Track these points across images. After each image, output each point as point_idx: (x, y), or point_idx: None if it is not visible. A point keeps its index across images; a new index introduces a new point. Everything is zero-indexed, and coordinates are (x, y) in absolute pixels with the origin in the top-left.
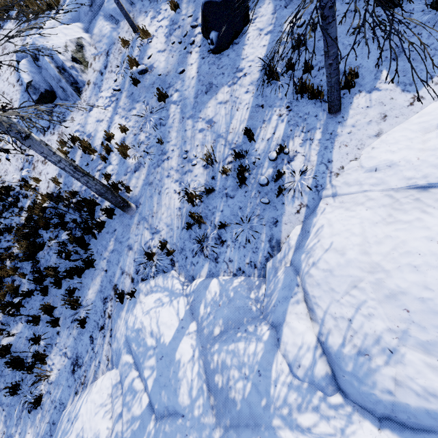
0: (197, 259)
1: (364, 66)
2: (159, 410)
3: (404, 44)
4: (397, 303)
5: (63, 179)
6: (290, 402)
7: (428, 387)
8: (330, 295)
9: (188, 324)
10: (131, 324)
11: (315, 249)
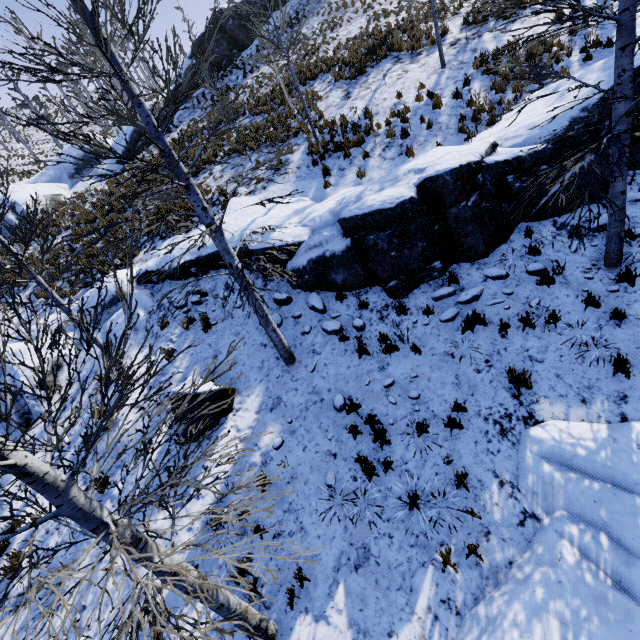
0: None
1: (322, 561)
2: None
3: (372, 544)
4: None
5: None
6: None
7: None
8: None
9: None
10: None
11: None
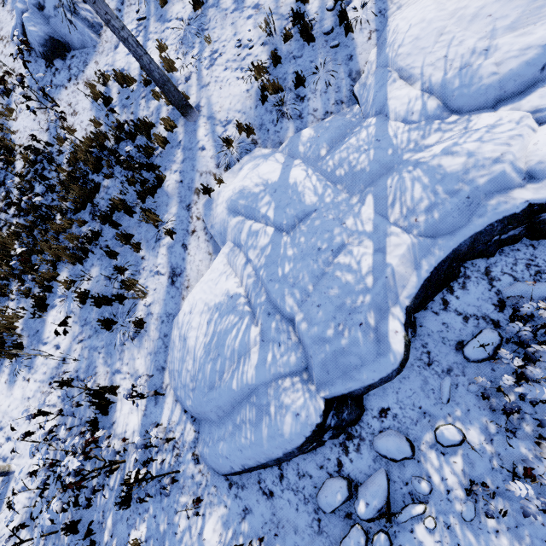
0: (280, 125)
1: None
2: (289, 223)
3: None
4: (480, 18)
5: (102, 121)
6: (413, 138)
7: (522, 47)
8: (422, 54)
9: (292, 162)
10: (230, 194)
11: (396, 39)
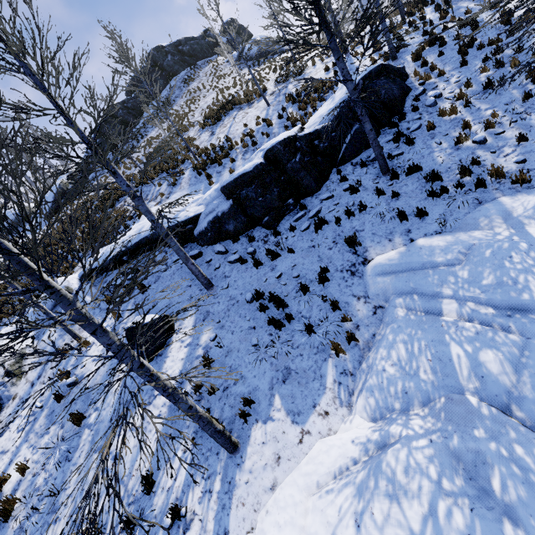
0: None
1: (260, 388)
2: None
3: (291, 364)
4: None
5: None
6: None
7: None
8: None
9: None
10: None
11: None
